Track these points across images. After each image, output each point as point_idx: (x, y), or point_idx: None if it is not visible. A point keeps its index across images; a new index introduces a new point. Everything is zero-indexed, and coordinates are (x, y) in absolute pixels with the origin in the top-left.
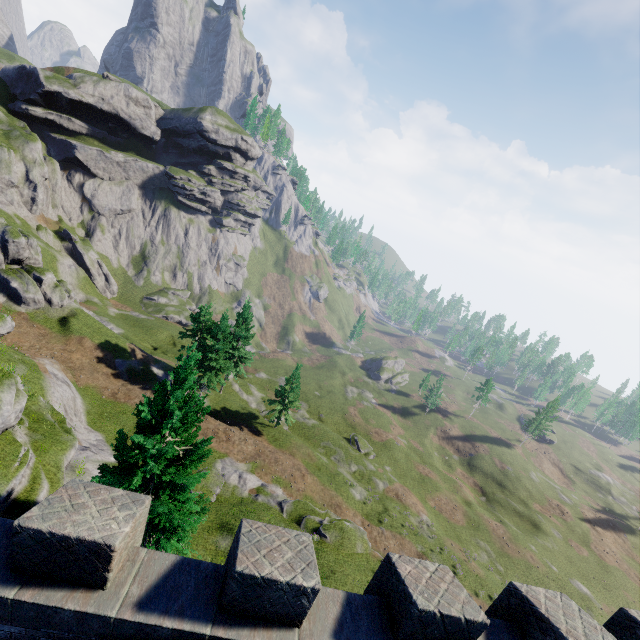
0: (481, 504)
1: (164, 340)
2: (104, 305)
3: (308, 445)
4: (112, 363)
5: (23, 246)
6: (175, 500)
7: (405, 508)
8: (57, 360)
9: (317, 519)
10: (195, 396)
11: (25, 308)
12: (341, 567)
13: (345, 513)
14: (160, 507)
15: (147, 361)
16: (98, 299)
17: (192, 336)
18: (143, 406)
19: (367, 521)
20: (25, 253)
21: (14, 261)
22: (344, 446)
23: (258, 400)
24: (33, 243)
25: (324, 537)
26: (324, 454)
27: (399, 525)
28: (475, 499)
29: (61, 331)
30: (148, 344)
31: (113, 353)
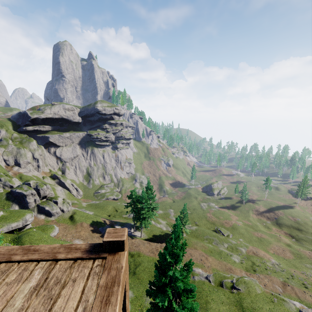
0: (294, 243)
1: (111, 210)
2: (79, 203)
3: (199, 240)
4: (98, 230)
5: (45, 189)
6: (188, 298)
7: (261, 259)
8: (75, 238)
9: (229, 280)
10: (183, 242)
11: (53, 217)
12: (256, 304)
13: (235, 272)
14: (187, 304)
15: (112, 224)
16: (76, 201)
17: (130, 205)
18: (167, 256)
19: (248, 272)
20: (47, 192)
21: (43, 197)
22: (215, 235)
23: (165, 225)
24: (48, 186)
25: (238, 290)
26: (208, 243)
27: (264, 269)
28: (290, 241)
29: (72, 223)
30: (105, 215)
31: (97, 225)
